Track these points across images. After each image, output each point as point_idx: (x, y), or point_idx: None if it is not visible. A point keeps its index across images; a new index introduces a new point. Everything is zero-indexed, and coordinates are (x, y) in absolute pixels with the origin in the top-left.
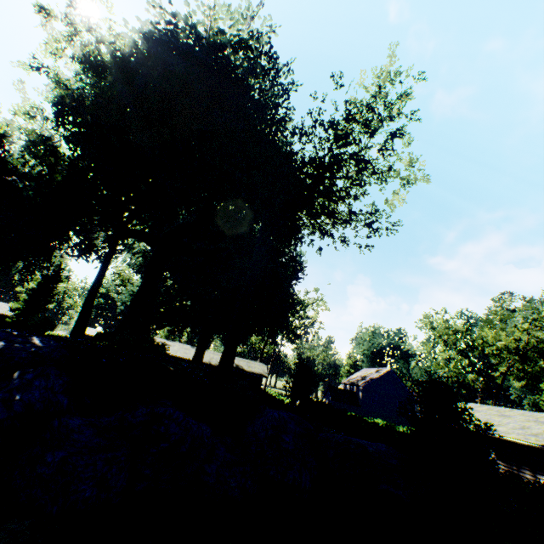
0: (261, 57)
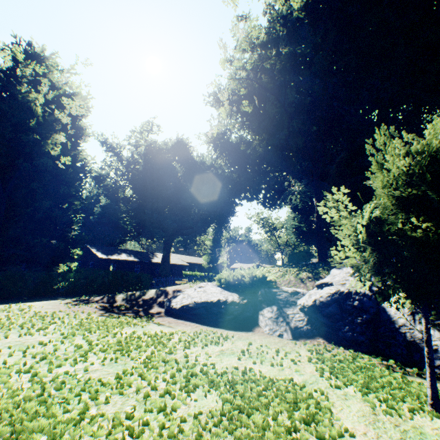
0: None
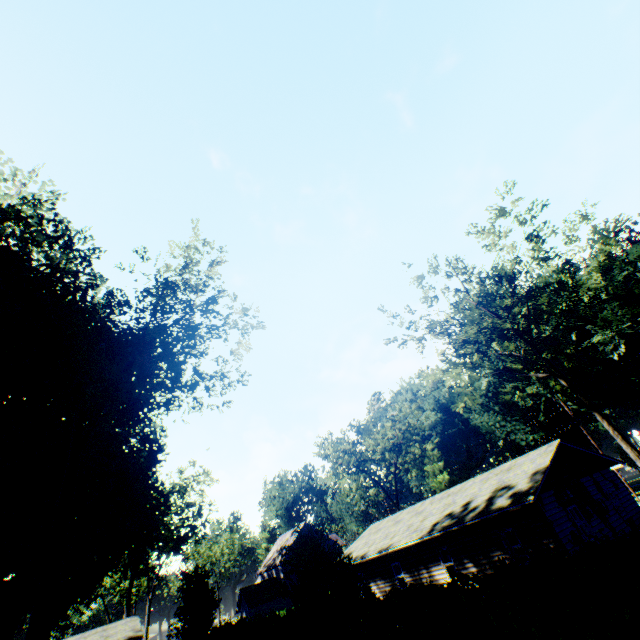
0: (42, 226)
